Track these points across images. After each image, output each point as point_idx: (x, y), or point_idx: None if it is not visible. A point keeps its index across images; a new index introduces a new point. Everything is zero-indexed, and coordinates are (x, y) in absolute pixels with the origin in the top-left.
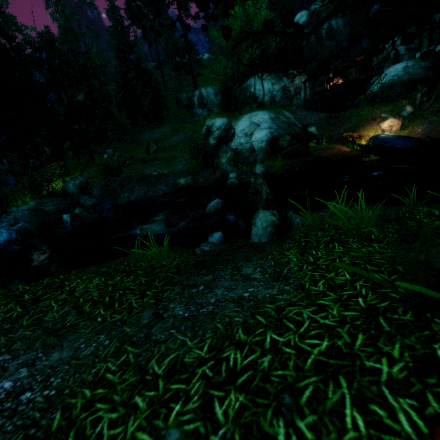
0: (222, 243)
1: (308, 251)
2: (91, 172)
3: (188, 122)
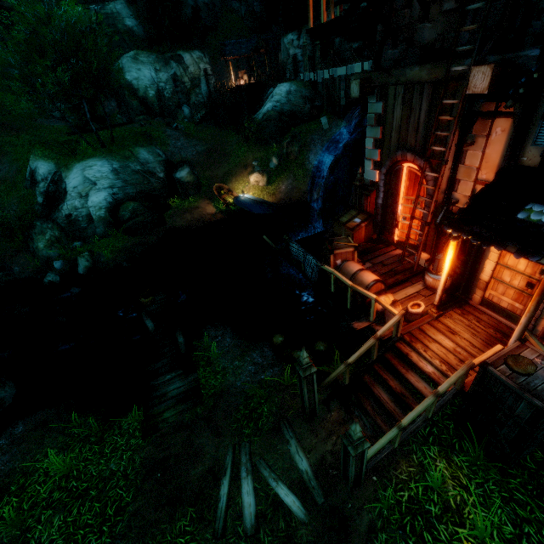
0: None
1: None
2: None
3: (23, 130)
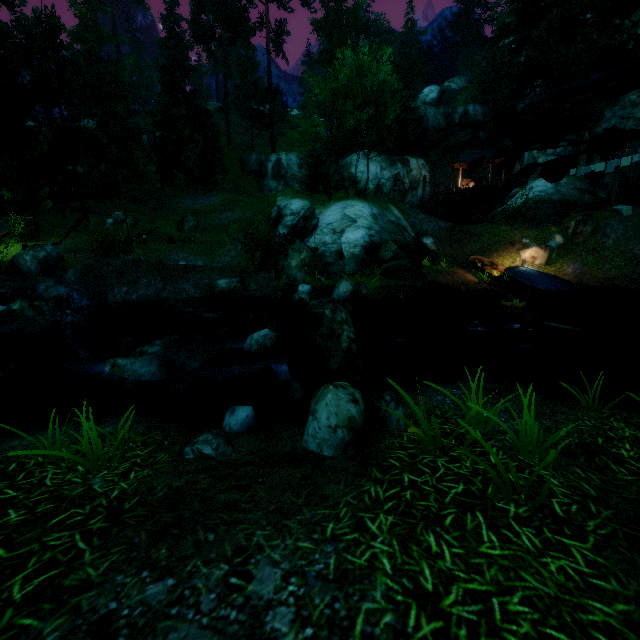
0: (249, 431)
1: (419, 535)
2: (78, 242)
3: (252, 195)
